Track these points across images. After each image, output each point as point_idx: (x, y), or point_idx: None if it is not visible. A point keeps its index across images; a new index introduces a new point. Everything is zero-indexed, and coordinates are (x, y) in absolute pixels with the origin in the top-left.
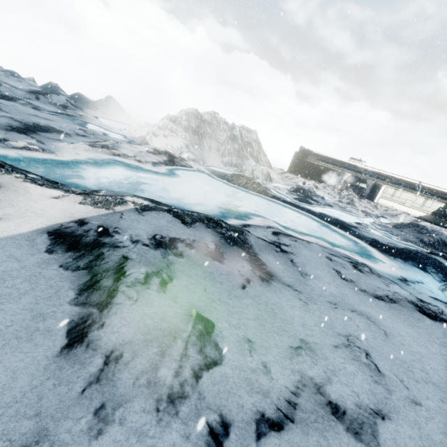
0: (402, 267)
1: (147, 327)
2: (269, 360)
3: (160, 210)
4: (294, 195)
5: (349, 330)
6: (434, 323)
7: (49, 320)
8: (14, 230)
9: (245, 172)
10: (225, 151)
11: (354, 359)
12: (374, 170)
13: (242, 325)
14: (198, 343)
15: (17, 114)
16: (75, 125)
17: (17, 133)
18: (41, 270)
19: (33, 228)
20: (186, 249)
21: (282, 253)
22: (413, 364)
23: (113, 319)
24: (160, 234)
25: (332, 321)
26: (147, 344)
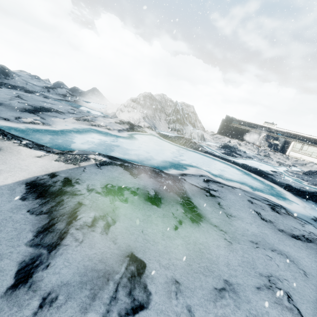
0: (314, 208)
1: (85, 269)
2: (194, 303)
3: (114, 165)
4: (222, 150)
5: (270, 270)
6: None
7: (5, 260)
8: (1, 182)
9: (185, 134)
10: (170, 120)
11: (276, 302)
12: (284, 131)
13: (171, 266)
14: (128, 285)
15: (32, 101)
16: (69, 106)
17: (28, 113)
18: (12, 214)
19: (16, 180)
20: (131, 196)
21: (211, 197)
22: None
23: (58, 260)
24: (111, 183)
25: (254, 261)
26: (81, 286)
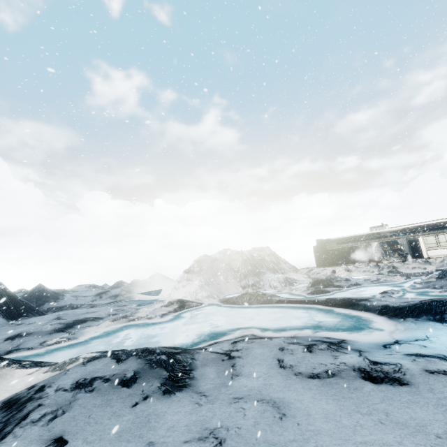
0: (410, 328)
1: None
2: None
3: (103, 357)
4: (311, 289)
5: (226, 422)
6: (376, 387)
7: None
8: None
9: (264, 286)
10: (241, 276)
11: None
12: (399, 228)
13: (96, 440)
14: None
15: (71, 317)
16: (114, 308)
17: (57, 332)
18: None
19: None
20: (101, 384)
21: (228, 361)
22: (287, 445)
23: None
24: (86, 377)
25: (213, 417)
26: None
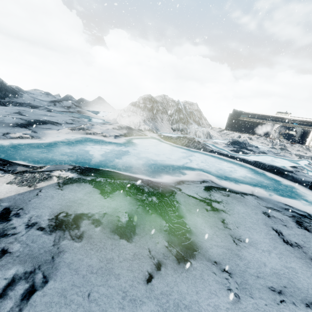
0: None
1: None
2: None
3: (82, 182)
4: (230, 147)
5: None
6: None
7: None
8: None
9: (190, 133)
10: (173, 121)
11: None
12: (300, 119)
13: None
14: None
15: (32, 115)
16: (69, 117)
17: (20, 127)
18: None
19: None
20: (90, 227)
21: (213, 212)
22: None
23: None
24: (67, 211)
25: None
26: None
